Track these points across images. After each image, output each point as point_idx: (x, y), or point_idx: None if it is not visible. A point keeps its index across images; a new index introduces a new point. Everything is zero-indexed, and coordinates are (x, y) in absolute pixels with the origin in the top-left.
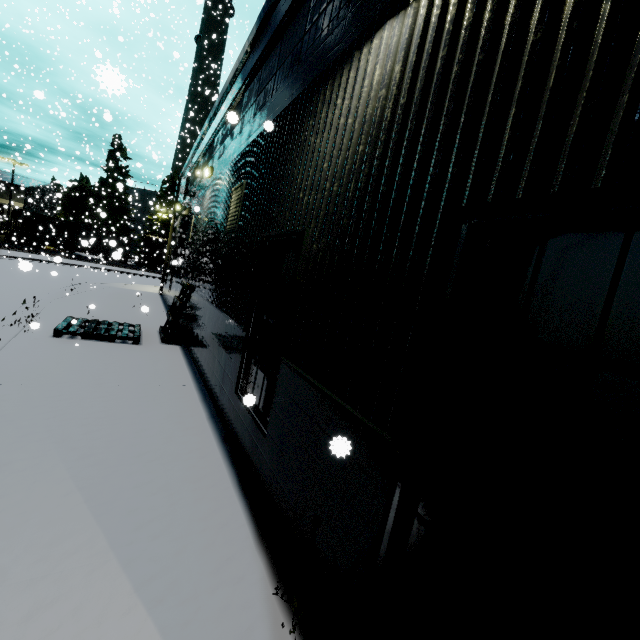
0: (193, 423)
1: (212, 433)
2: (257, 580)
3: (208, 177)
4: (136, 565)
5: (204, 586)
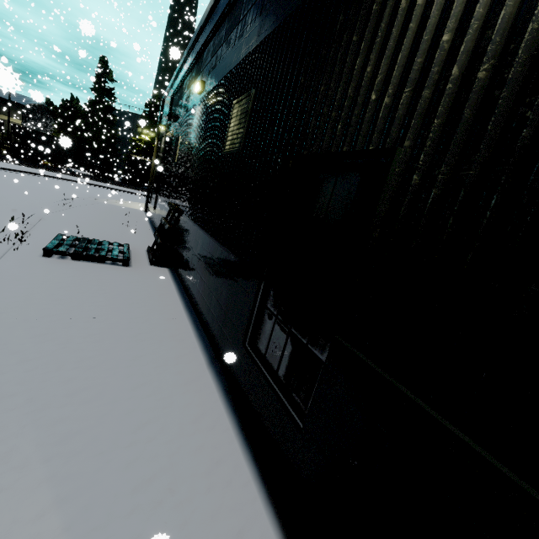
0: (193, 373)
1: (215, 388)
2: None
3: (198, 93)
4: None
5: None
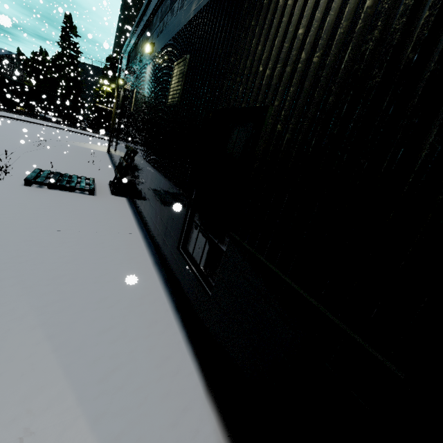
0: (142, 269)
1: (158, 279)
2: (210, 433)
3: (149, 53)
4: (104, 421)
5: (166, 442)
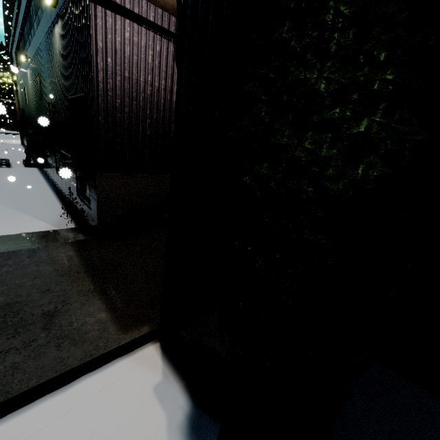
0: (42, 189)
1: (51, 190)
2: (60, 210)
3: (25, 61)
4: (19, 209)
5: (42, 211)
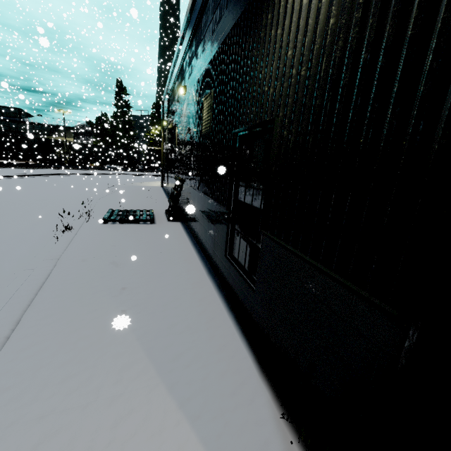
0: (198, 278)
1: (212, 285)
2: (264, 402)
3: (183, 95)
4: (177, 387)
5: (226, 406)
